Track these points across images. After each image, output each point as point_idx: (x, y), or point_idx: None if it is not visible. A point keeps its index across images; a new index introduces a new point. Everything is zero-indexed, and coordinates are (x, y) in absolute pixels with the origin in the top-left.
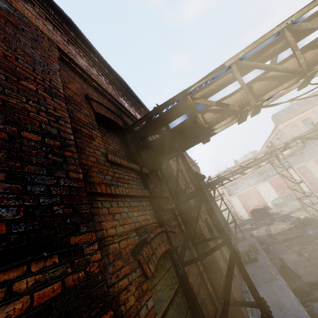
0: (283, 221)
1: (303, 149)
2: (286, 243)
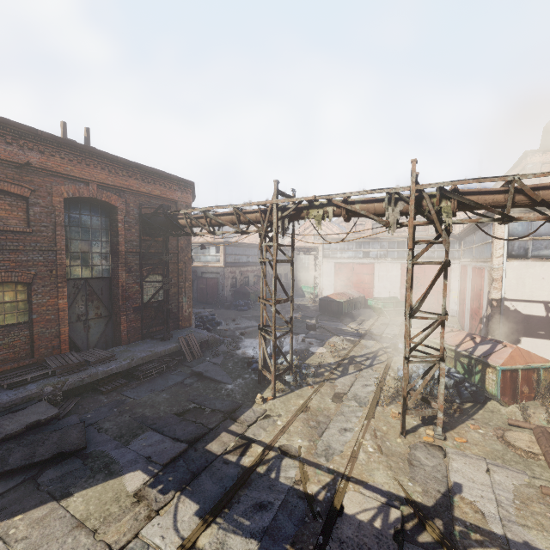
0: (303, 341)
1: (477, 233)
2: (193, 379)
